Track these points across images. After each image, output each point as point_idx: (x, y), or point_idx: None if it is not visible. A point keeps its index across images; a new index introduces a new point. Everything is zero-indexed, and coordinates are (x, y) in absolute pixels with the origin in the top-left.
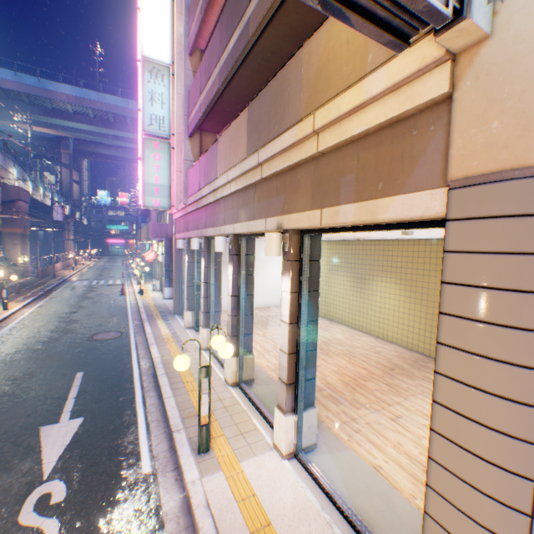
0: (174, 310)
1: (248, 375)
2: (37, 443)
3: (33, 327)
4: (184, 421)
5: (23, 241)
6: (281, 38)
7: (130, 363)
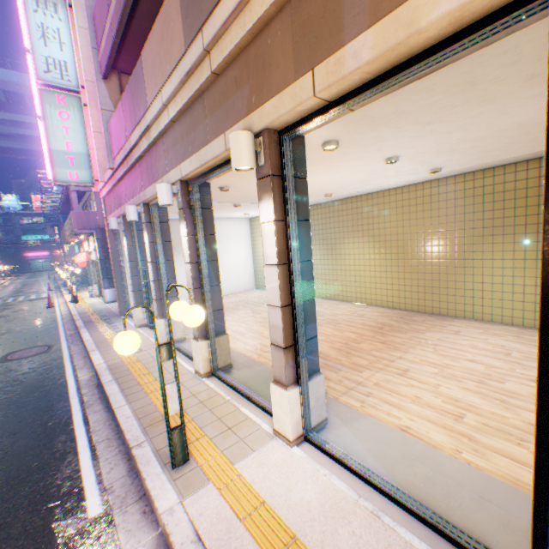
0: (120, 311)
1: (224, 360)
2: None
3: None
4: (147, 431)
5: None
6: None
7: (63, 378)
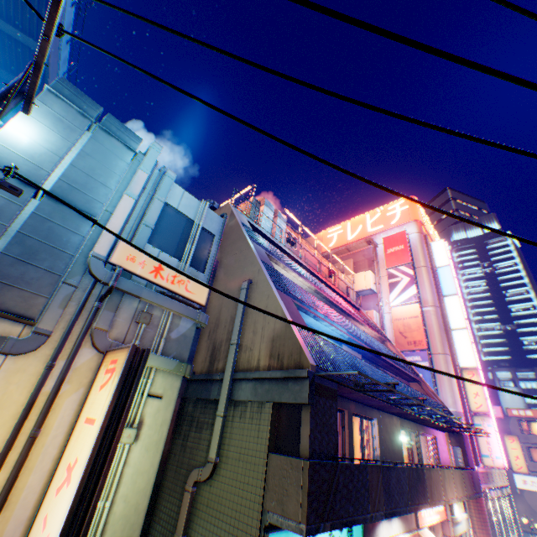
0: None
1: None
2: None
3: None
4: None
5: None
6: None
7: None
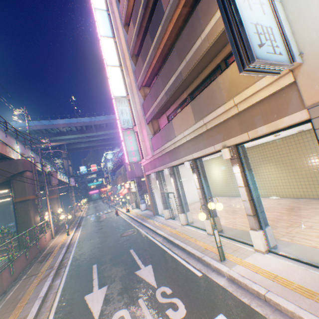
0: (154, 213)
1: (218, 228)
2: (139, 277)
3: (88, 239)
4: (202, 252)
5: (58, 201)
6: (192, 74)
7: (151, 240)
